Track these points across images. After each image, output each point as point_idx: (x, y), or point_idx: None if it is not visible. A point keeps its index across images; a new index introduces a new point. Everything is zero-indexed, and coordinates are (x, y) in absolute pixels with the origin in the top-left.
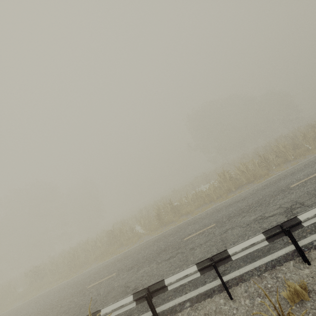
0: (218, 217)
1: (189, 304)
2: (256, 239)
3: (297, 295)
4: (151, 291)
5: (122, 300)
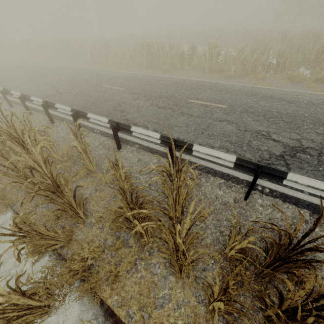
0: (74, 77)
1: None
2: (0, 88)
3: None
4: None
5: None
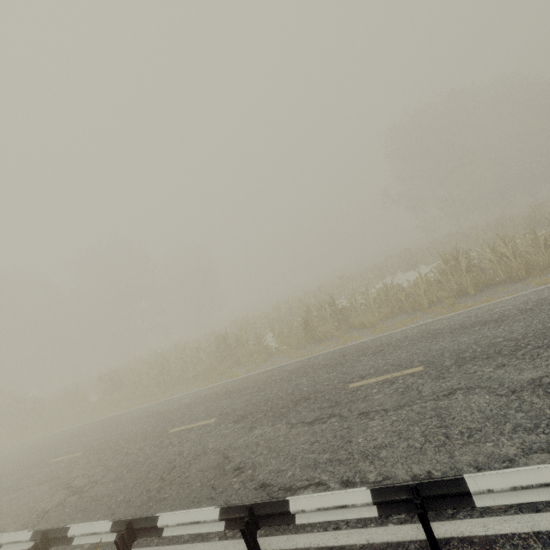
0: (431, 353)
1: None
2: None
3: None
4: (258, 514)
5: (198, 512)
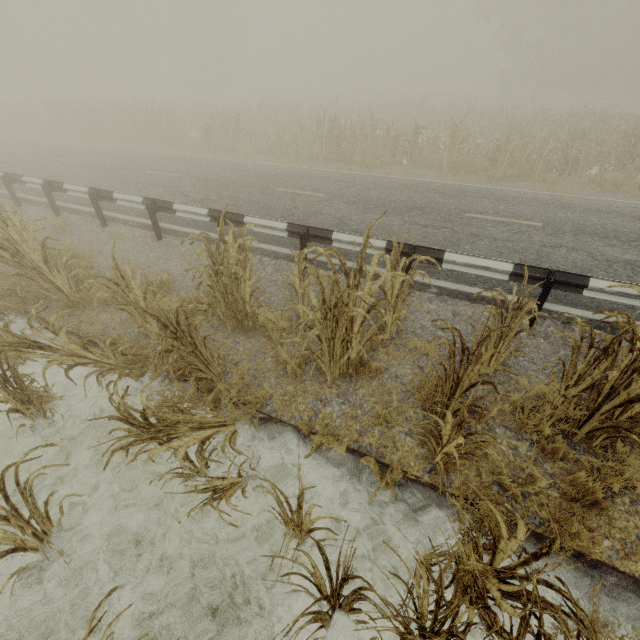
0: (200, 173)
1: (45, 206)
2: (82, 189)
3: (61, 229)
4: (13, 178)
5: None
